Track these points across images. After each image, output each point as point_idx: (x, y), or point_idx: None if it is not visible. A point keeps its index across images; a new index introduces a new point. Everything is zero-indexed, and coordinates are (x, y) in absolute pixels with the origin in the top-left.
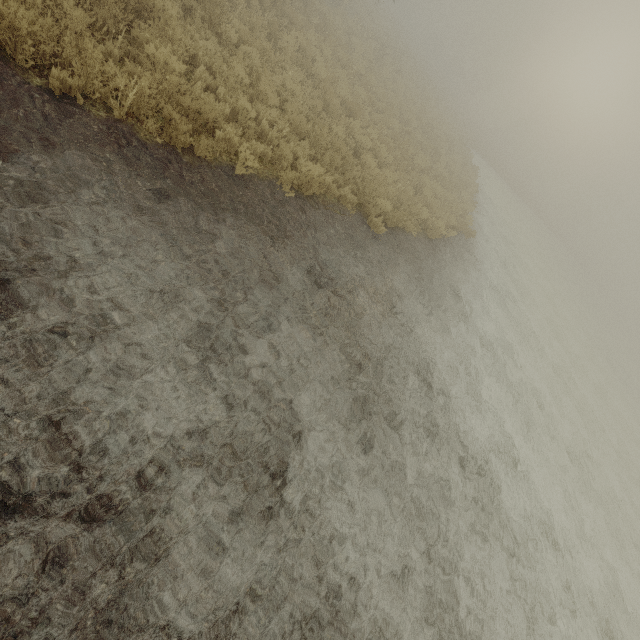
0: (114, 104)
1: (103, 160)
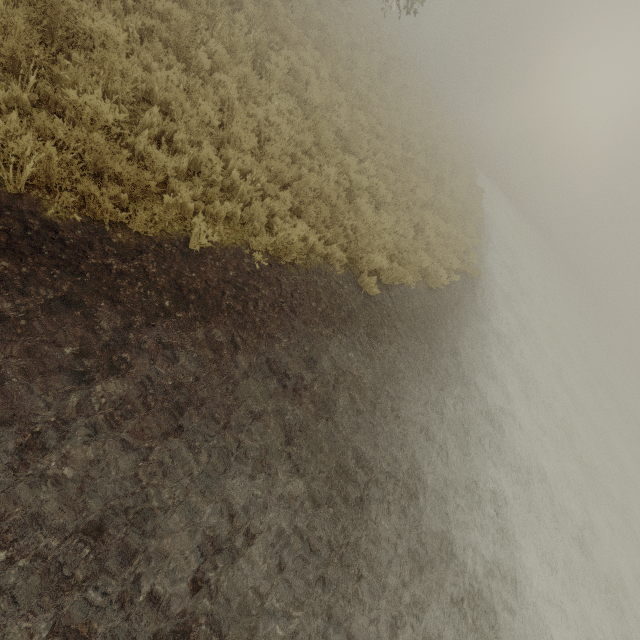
0: (5, 177)
1: None
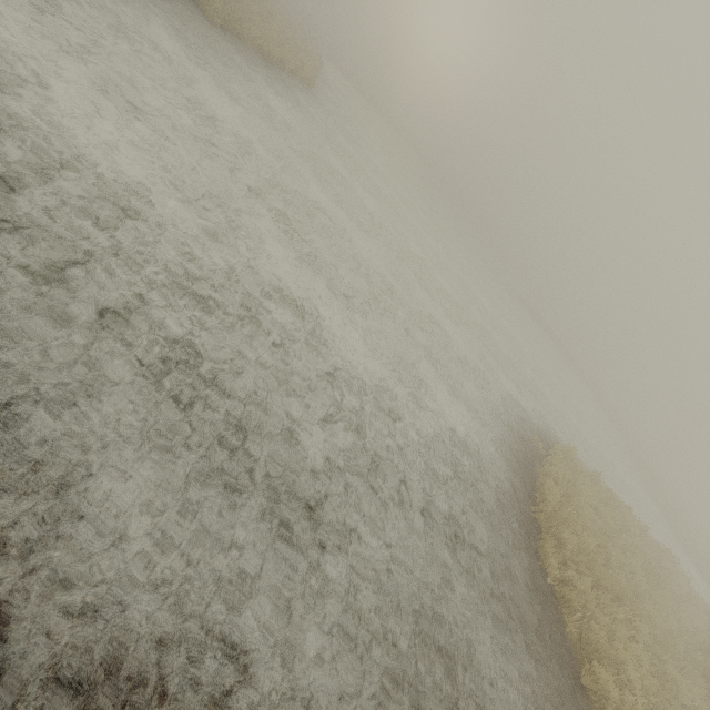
0: None
1: None
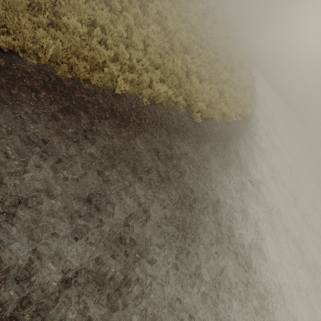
0: (41, 56)
1: (33, 92)
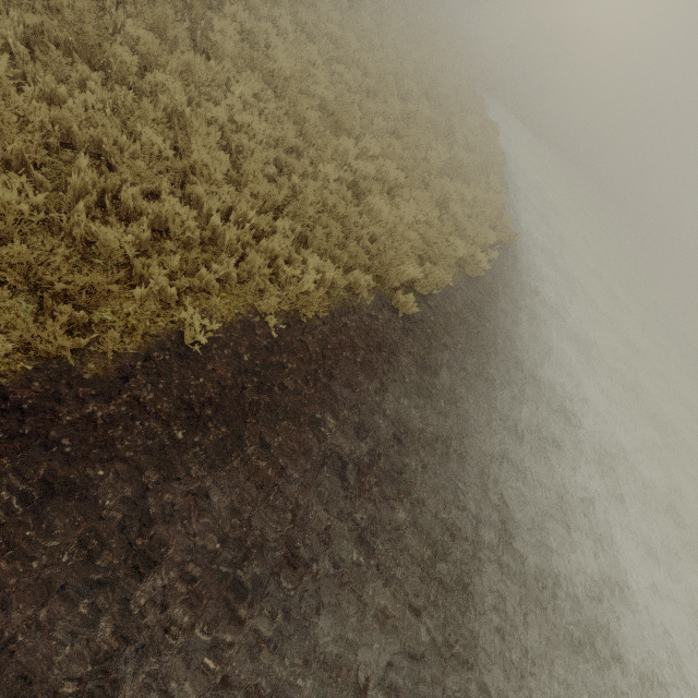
0: None
1: None
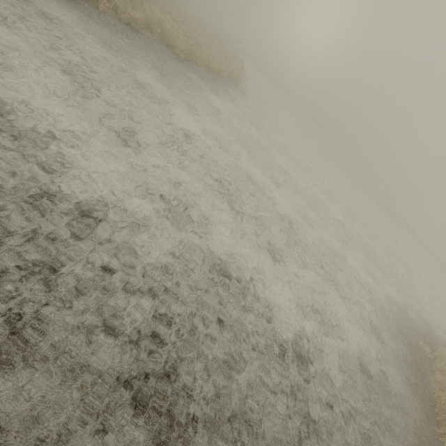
0: None
1: None
